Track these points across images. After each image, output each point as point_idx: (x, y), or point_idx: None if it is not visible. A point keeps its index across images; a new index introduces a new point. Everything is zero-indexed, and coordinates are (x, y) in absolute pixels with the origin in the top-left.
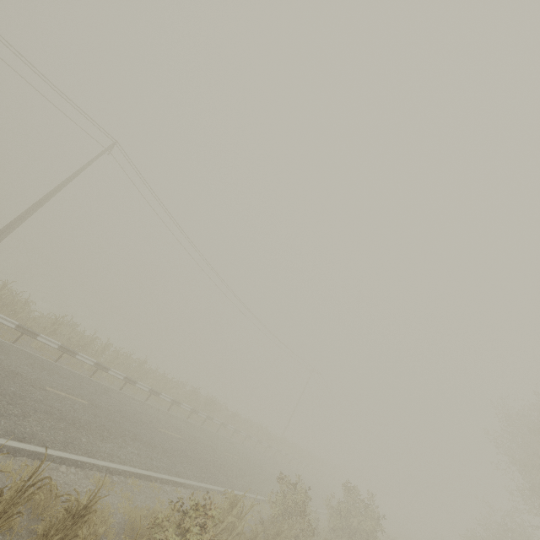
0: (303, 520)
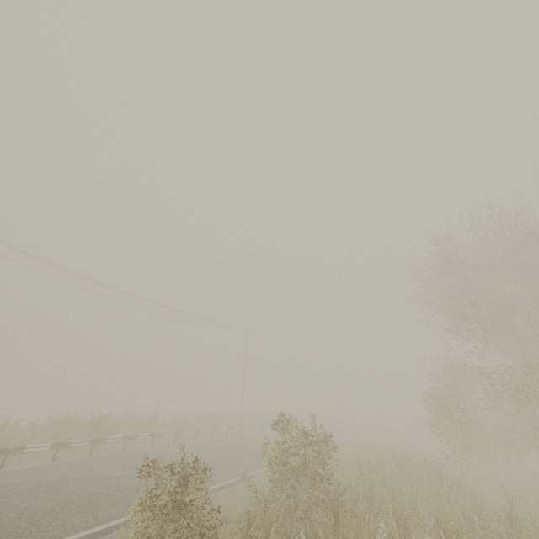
0: (183, 510)
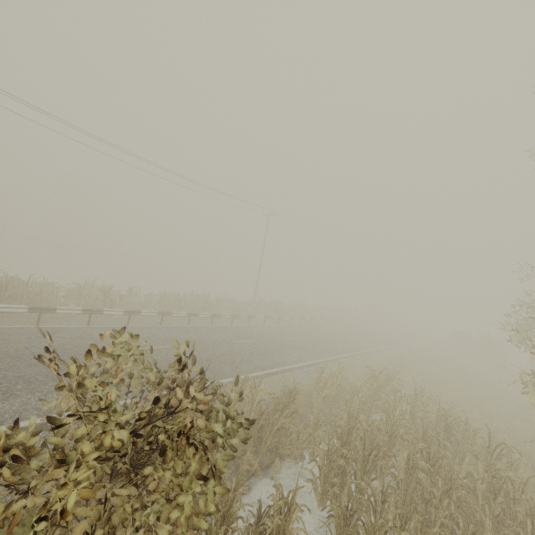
0: None
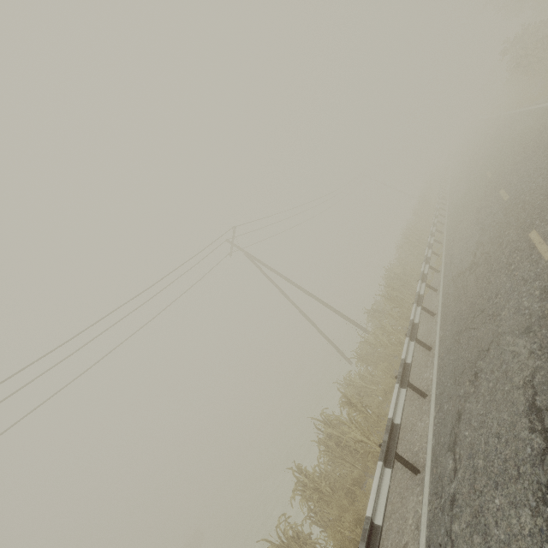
0: None
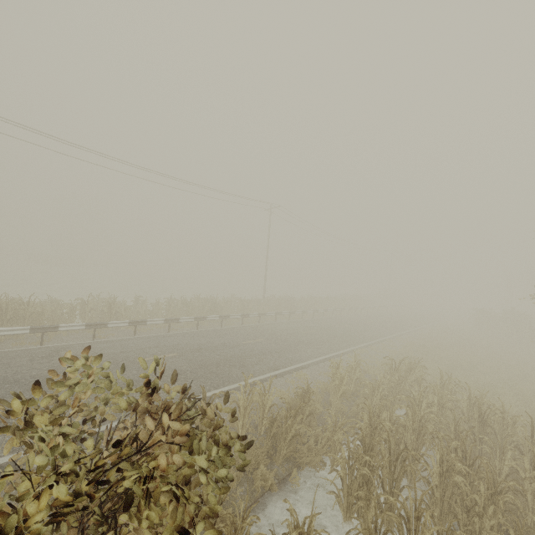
0: None
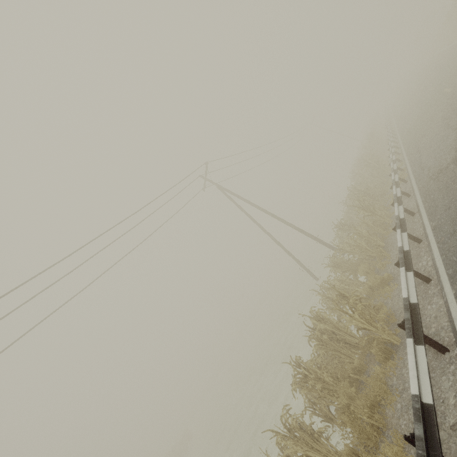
0: None
